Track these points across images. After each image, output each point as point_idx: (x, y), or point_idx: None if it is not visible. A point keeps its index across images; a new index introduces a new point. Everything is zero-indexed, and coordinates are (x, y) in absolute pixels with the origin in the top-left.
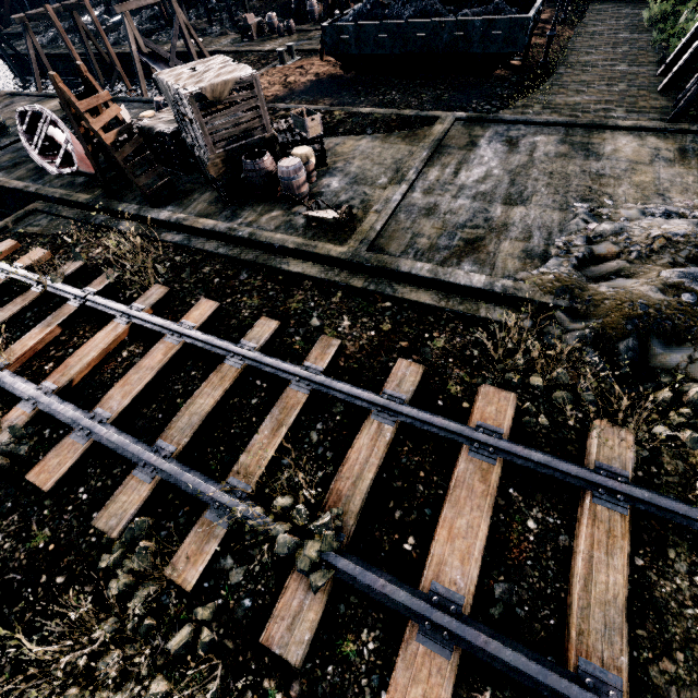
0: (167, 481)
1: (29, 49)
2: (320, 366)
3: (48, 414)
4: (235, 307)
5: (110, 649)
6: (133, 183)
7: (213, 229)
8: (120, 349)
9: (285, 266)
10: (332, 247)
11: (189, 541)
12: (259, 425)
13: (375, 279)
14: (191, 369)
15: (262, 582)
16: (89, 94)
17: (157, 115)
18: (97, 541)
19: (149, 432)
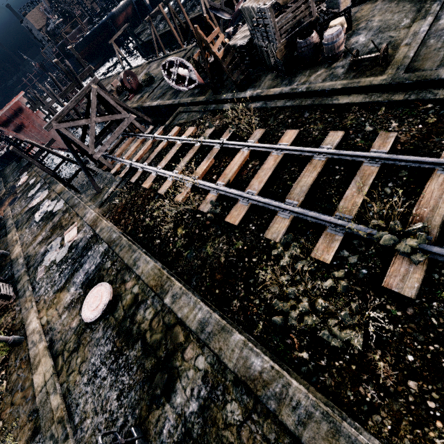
0: (295, 219)
1: (152, 35)
2: (384, 150)
3: (222, 196)
4: (307, 131)
5: (289, 287)
6: (224, 84)
7: (280, 92)
8: (247, 164)
9: (335, 101)
10: (372, 78)
11: (320, 242)
12: (344, 189)
13: (414, 91)
14: (290, 167)
15: (371, 263)
16: (209, 33)
17: (234, 37)
18: (266, 245)
19: (277, 199)
